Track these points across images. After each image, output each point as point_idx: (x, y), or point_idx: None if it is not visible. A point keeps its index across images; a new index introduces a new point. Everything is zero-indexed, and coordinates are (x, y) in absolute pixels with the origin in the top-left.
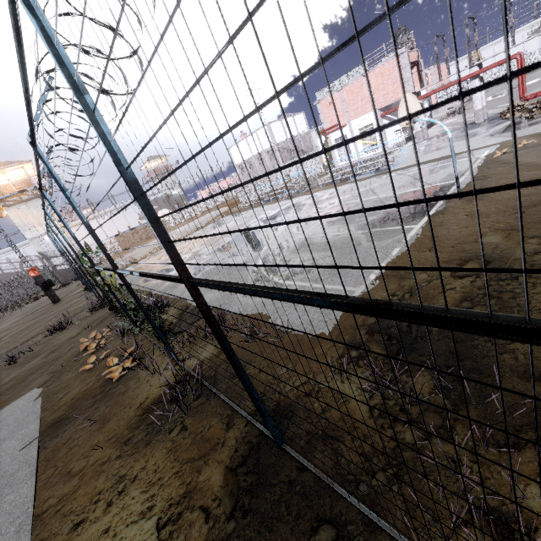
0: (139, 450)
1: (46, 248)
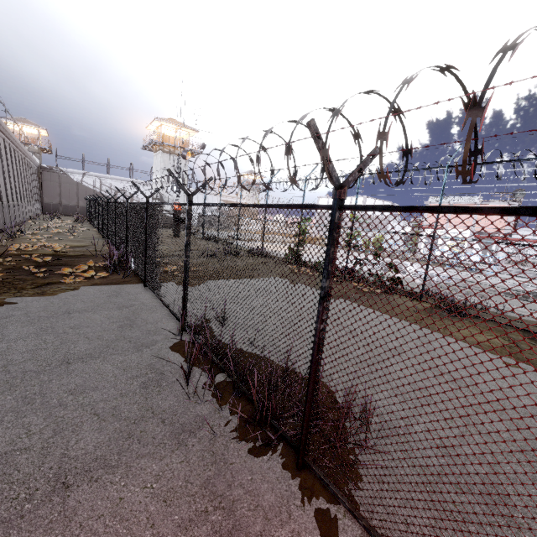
0: (448, 319)
1: (166, 194)
